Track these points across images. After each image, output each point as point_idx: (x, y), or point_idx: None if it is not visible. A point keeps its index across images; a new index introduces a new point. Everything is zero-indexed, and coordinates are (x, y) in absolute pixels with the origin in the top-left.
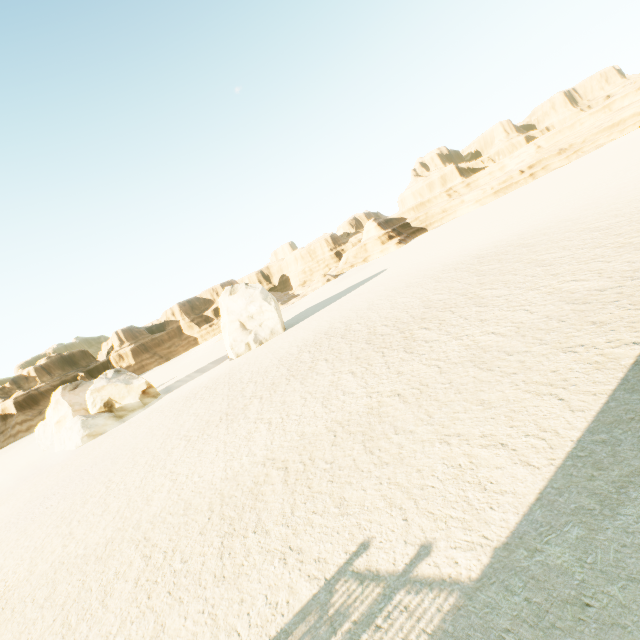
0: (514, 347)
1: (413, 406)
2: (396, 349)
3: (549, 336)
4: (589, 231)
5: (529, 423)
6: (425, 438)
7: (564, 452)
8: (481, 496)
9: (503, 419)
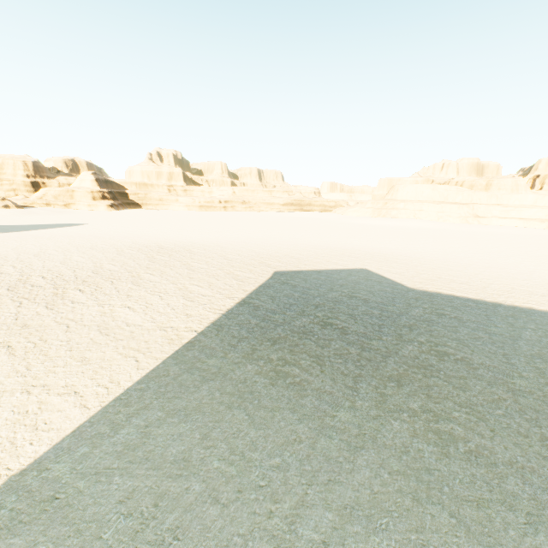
0: (135, 321)
1: (18, 359)
2: (38, 302)
3: (160, 317)
4: (224, 258)
5: (106, 376)
6: (9, 389)
7: (114, 396)
8: (29, 435)
9: (90, 373)
